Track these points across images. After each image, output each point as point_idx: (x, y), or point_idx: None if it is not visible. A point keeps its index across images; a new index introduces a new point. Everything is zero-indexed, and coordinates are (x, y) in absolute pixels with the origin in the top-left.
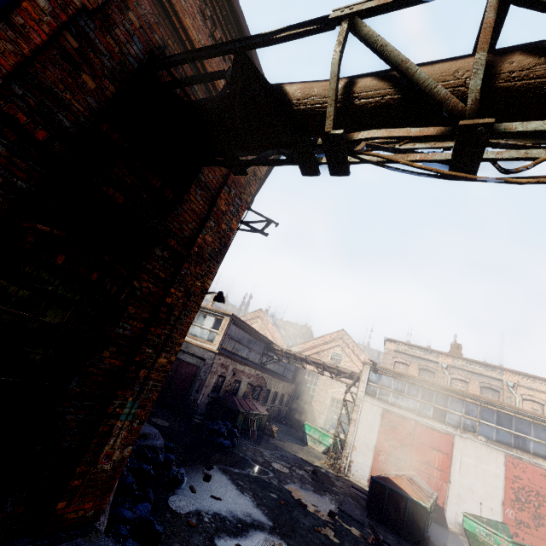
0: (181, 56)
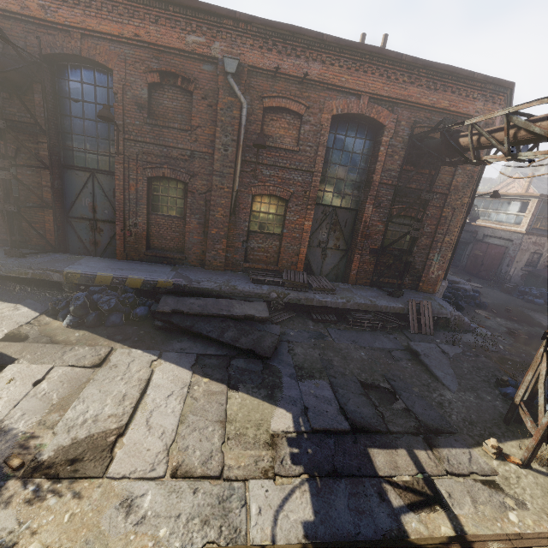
0: (422, 134)
